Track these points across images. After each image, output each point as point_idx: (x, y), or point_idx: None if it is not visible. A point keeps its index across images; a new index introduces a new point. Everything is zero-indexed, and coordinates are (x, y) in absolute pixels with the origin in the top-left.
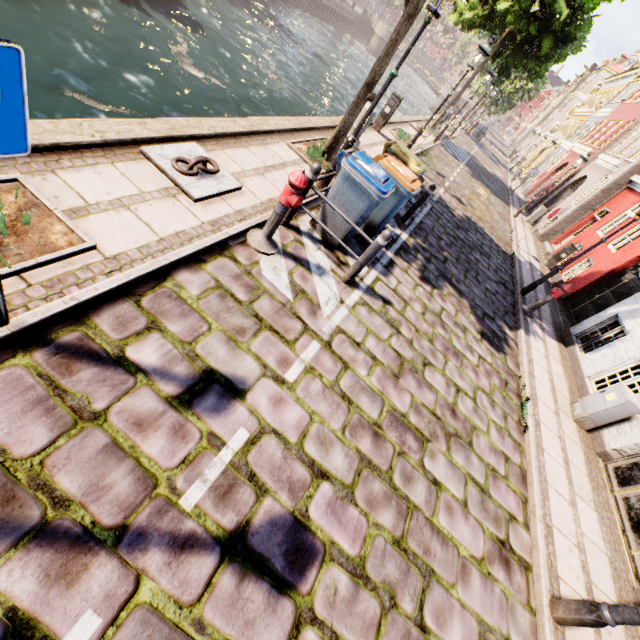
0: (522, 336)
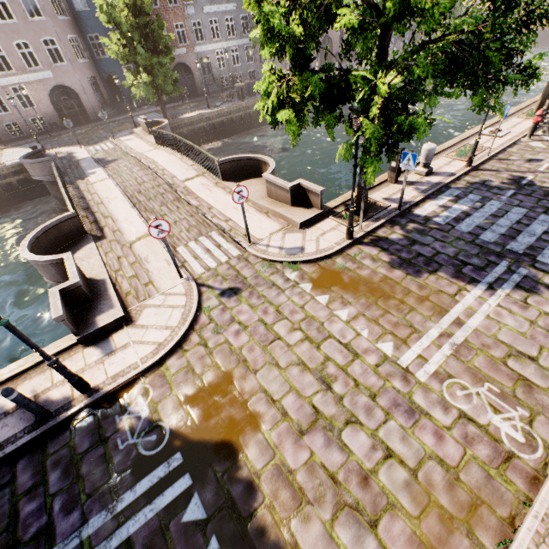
0: None
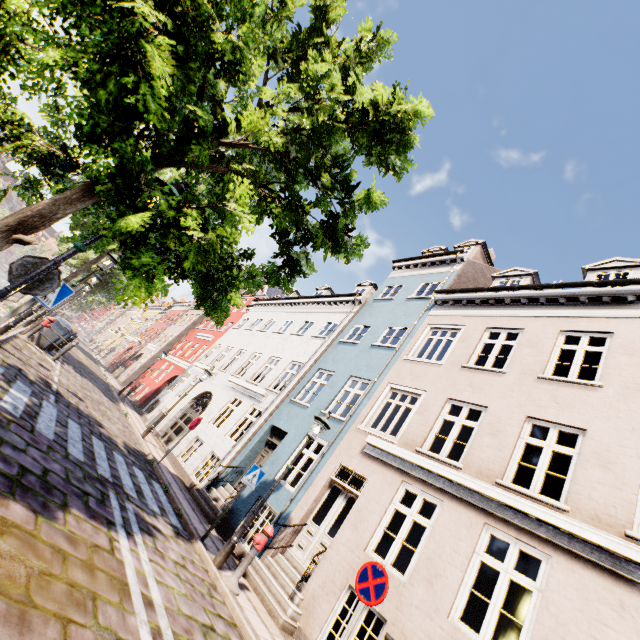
0: (122, 403)
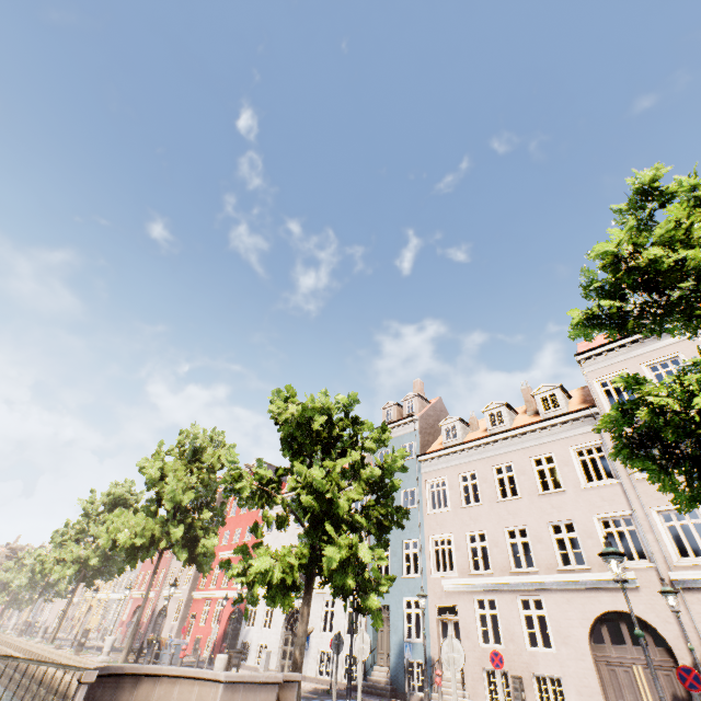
0: None
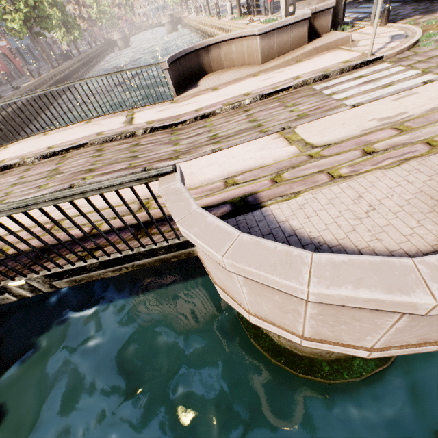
0: None
